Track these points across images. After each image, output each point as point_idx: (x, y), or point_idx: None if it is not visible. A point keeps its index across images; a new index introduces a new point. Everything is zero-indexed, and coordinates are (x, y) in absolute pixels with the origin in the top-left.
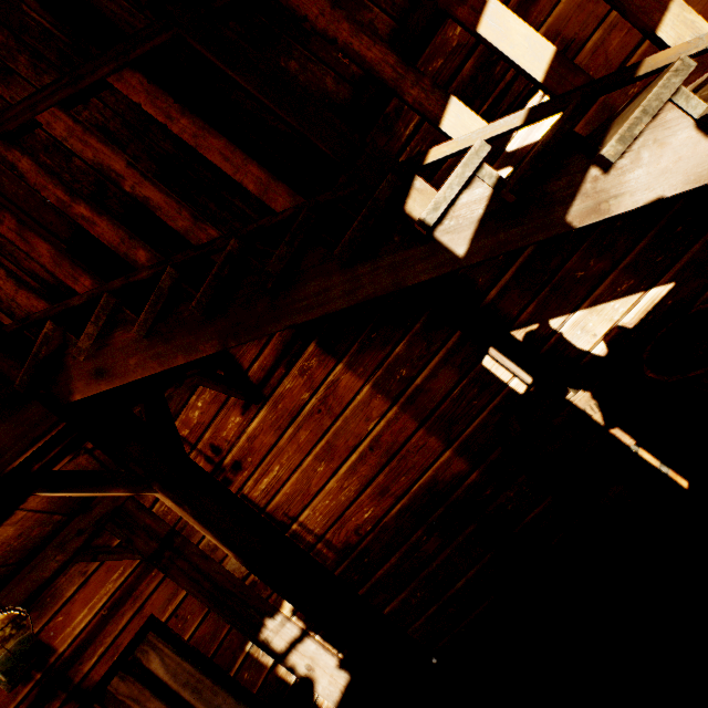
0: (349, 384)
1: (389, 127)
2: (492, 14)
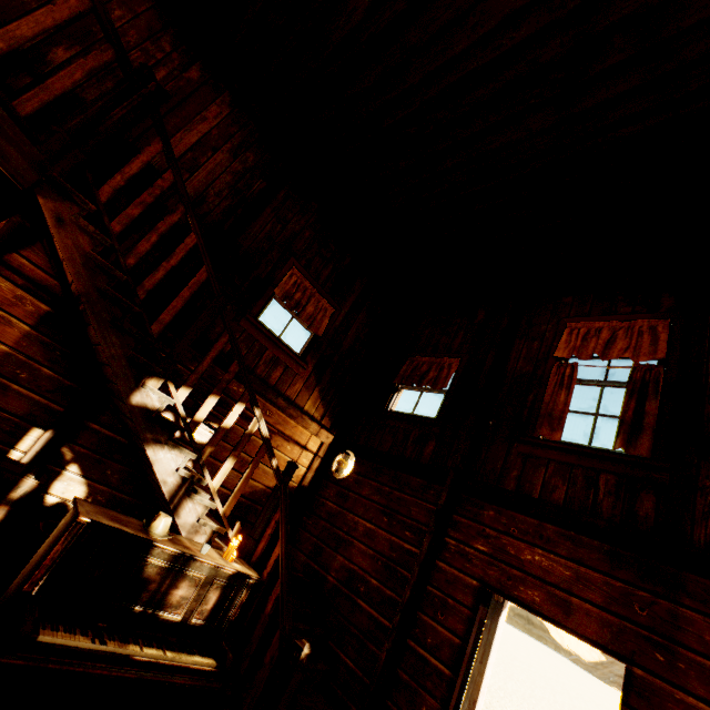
0: (9, 334)
1: (197, 359)
2: (214, 400)
